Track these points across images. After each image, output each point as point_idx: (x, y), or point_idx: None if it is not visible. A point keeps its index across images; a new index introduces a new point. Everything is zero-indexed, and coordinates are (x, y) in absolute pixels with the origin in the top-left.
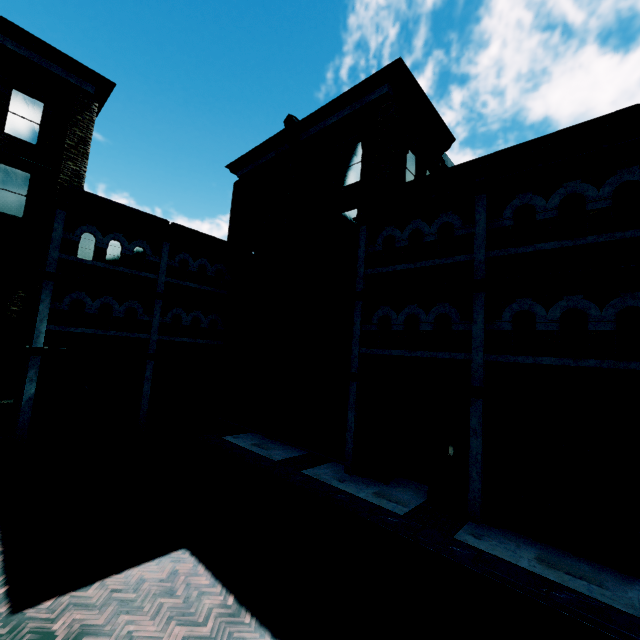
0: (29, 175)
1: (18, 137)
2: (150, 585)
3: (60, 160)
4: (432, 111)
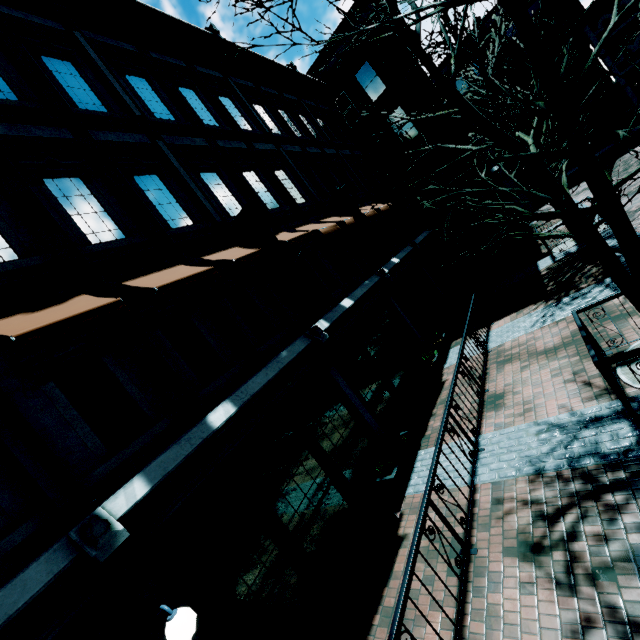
0: None
1: None
2: None
3: None
4: None
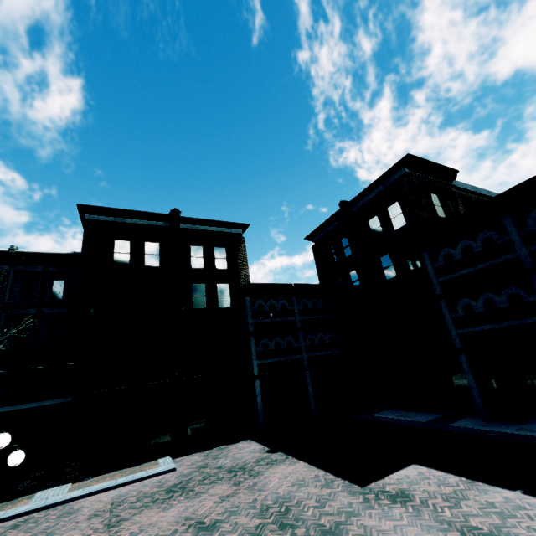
0: (228, 284)
1: (220, 268)
2: (413, 476)
3: (237, 272)
4: (436, 165)
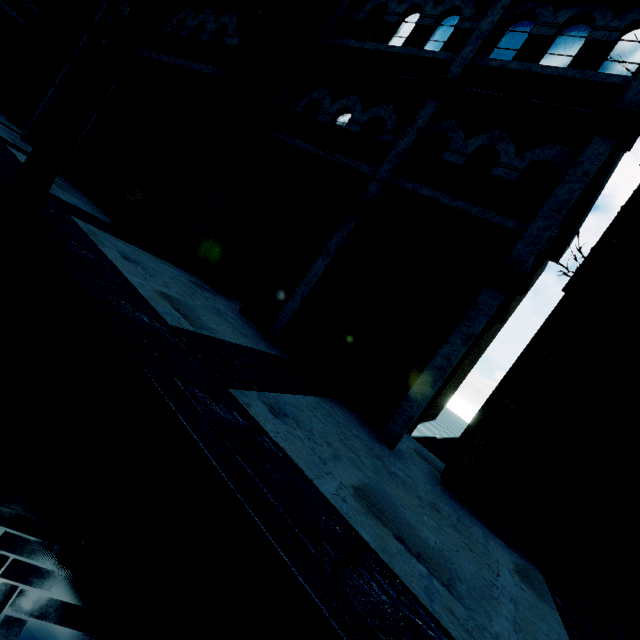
0: None
1: None
2: None
3: None
4: None
